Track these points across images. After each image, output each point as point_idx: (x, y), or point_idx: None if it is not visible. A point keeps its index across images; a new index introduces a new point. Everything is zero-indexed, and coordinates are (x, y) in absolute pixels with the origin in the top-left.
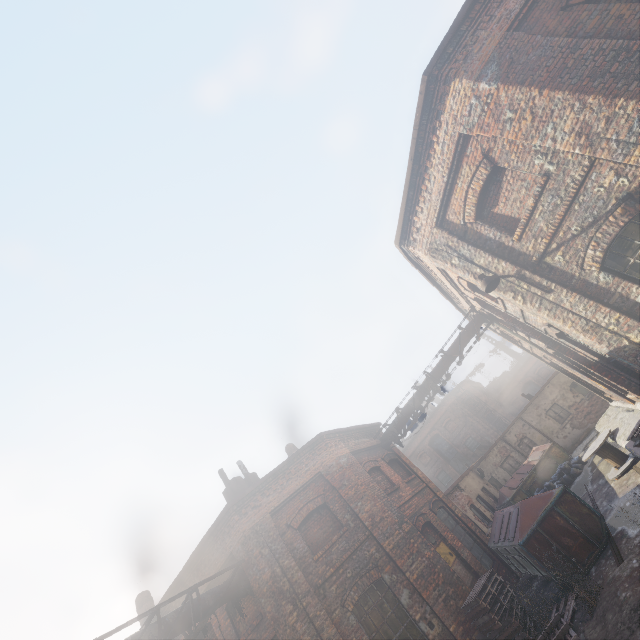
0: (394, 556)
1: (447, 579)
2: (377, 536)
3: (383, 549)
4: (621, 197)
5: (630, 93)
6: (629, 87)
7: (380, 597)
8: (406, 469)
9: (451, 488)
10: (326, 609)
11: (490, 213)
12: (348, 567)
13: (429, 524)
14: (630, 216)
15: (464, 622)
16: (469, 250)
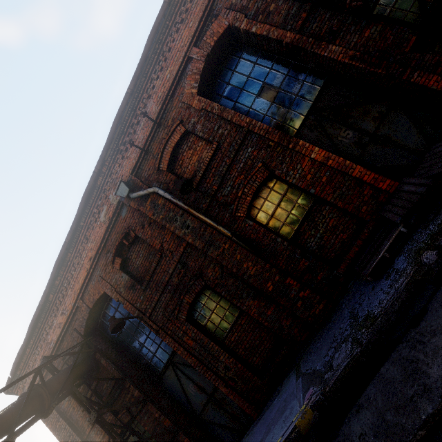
0: None
1: None
2: None
3: None
4: None
5: None
6: None
7: None
8: None
9: None
10: None
11: None
12: None
13: None
14: None
15: None
16: None
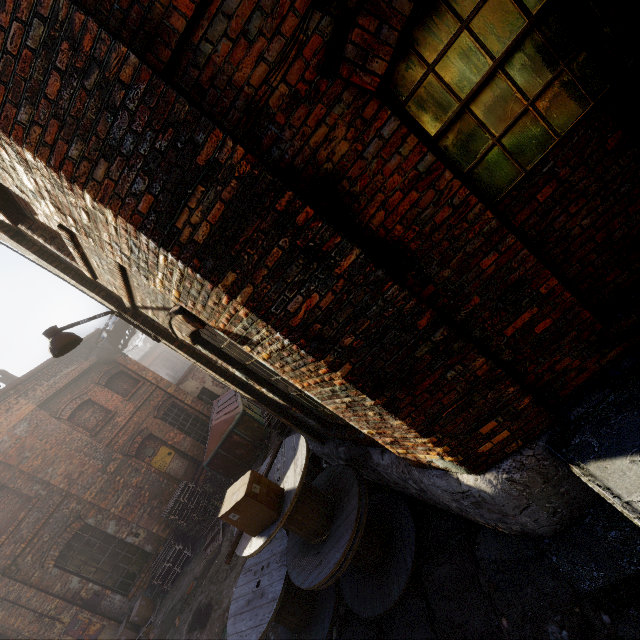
0: (97, 502)
1: (154, 494)
2: (76, 493)
3: (86, 499)
4: (178, 304)
5: (98, 187)
6: (94, 169)
7: (86, 538)
8: (133, 378)
9: (193, 365)
10: (22, 579)
11: (36, 219)
12: (44, 533)
13: (150, 435)
14: (195, 327)
15: (166, 520)
16: (39, 259)
